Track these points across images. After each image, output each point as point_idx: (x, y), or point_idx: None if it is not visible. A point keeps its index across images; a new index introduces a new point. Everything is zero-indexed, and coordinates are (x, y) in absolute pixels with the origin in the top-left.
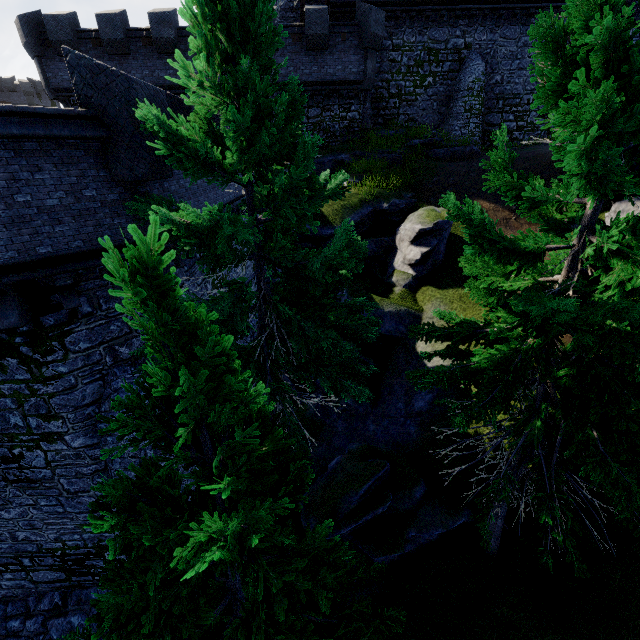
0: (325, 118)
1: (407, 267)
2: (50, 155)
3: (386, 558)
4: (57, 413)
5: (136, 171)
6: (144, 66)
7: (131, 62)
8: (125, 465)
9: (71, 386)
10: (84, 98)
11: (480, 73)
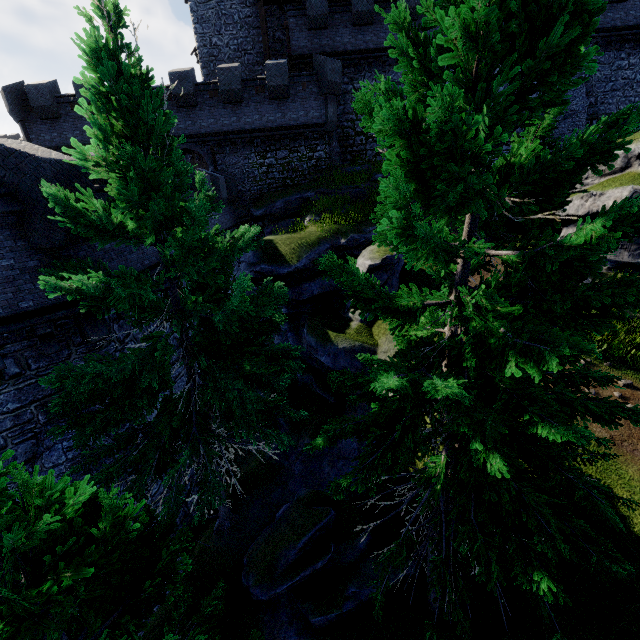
0: (293, 159)
1: None
2: None
3: (323, 619)
4: None
5: (53, 239)
6: None
7: None
8: None
9: (0, 447)
10: None
11: None
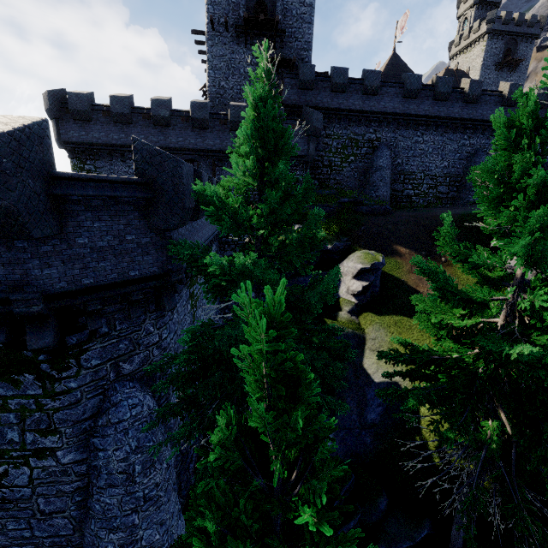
0: None
1: (350, 296)
2: (109, 209)
3: None
4: (56, 428)
5: (169, 222)
6: (141, 132)
7: (131, 129)
8: (111, 481)
9: (76, 401)
10: (140, 170)
11: (387, 157)
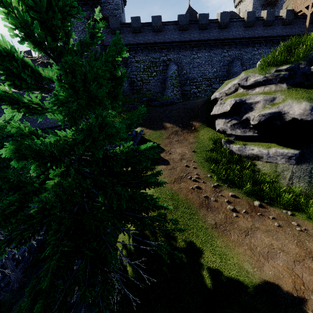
0: None
1: None
2: None
3: None
4: None
5: None
6: None
7: None
8: None
9: None
10: None
11: (175, 70)
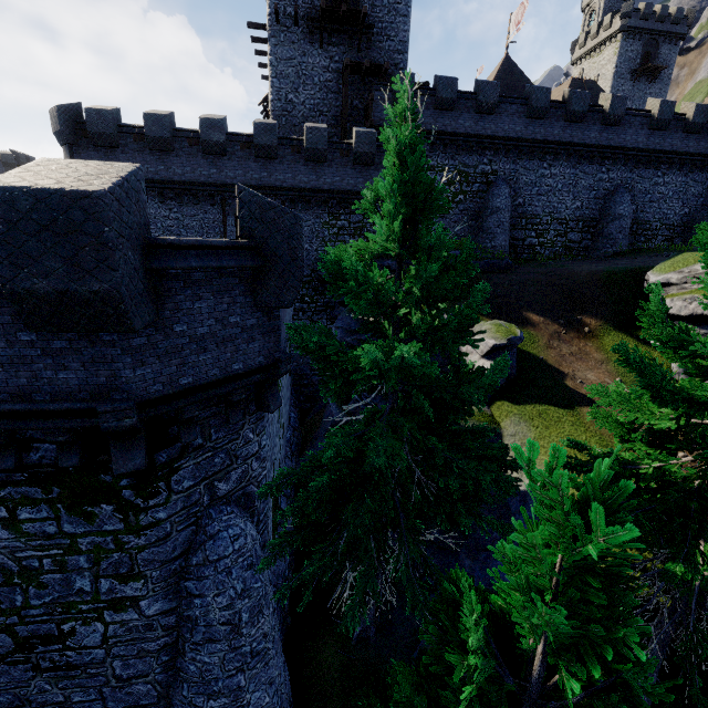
0: (366, 224)
1: None
2: (211, 284)
3: None
4: (141, 571)
5: (282, 298)
6: (186, 163)
7: (173, 158)
8: (210, 635)
9: (165, 535)
10: (247, 230)
11: (507, 196)
